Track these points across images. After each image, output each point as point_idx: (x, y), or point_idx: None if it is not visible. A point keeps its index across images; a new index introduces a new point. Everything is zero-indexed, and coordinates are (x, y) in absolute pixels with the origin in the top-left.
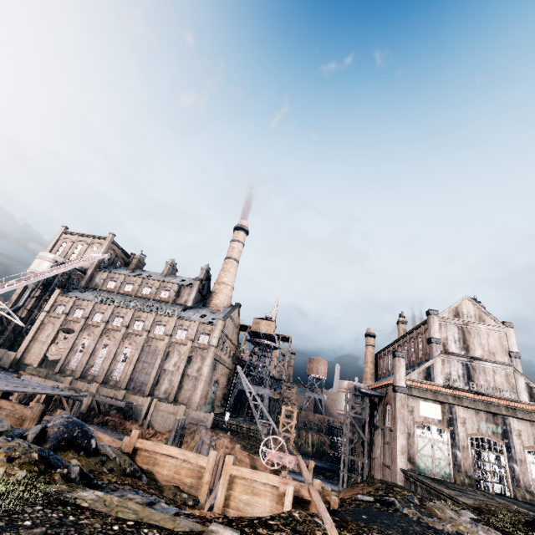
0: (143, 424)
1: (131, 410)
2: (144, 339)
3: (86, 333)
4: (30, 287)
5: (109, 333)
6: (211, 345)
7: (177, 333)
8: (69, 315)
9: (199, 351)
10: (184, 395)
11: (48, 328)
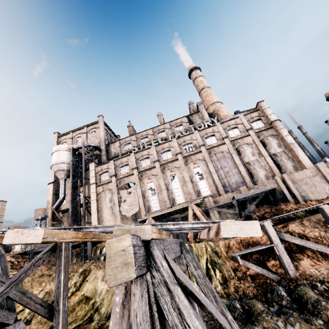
0: (295, 201)
1: (267, 197)
2: (205, 152)
3: (145, 178)
4: (62, 179)
5: (167, 167)
6: (275, 120)
7: (230, 134)
8: (117, 175)
9: (265, 133)
10: (288, 170)
11: (105, 194)
